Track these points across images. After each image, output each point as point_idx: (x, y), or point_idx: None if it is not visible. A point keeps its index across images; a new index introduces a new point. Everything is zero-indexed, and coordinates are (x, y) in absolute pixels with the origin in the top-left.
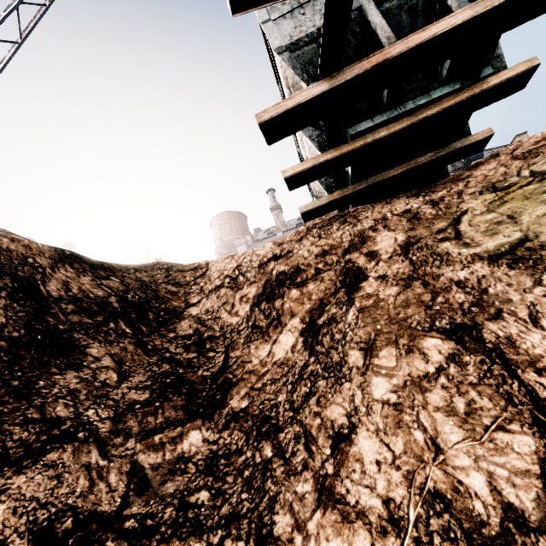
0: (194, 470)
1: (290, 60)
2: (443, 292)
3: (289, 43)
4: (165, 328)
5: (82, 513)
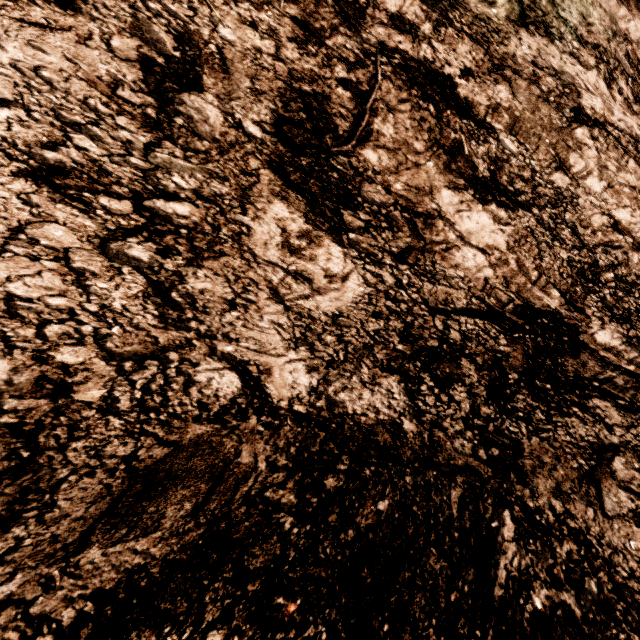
0: (633, 331)
1: None
2: (538, 79)
3: None
4: (400, 449)
5: None
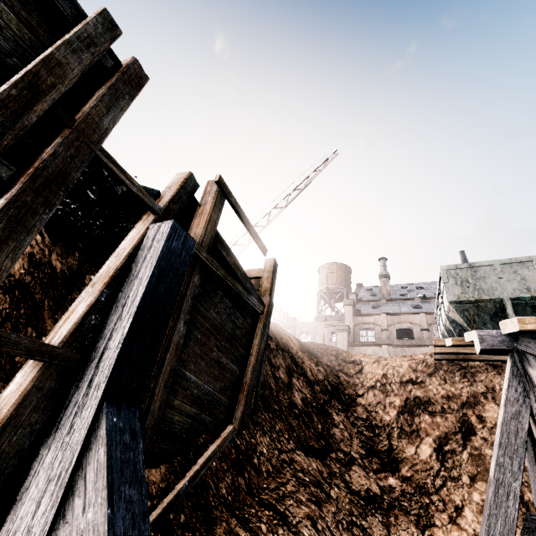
0: (398, 493)
1: (455, 307)
2: None
3: (457, 300)
4: (351, 408)
5: (373, 490)
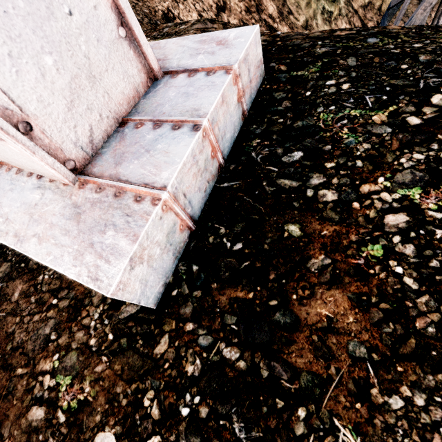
0: None
1: None
2: None
3: None
4: None
5: None
